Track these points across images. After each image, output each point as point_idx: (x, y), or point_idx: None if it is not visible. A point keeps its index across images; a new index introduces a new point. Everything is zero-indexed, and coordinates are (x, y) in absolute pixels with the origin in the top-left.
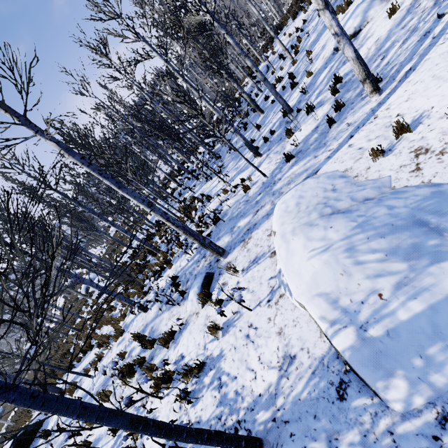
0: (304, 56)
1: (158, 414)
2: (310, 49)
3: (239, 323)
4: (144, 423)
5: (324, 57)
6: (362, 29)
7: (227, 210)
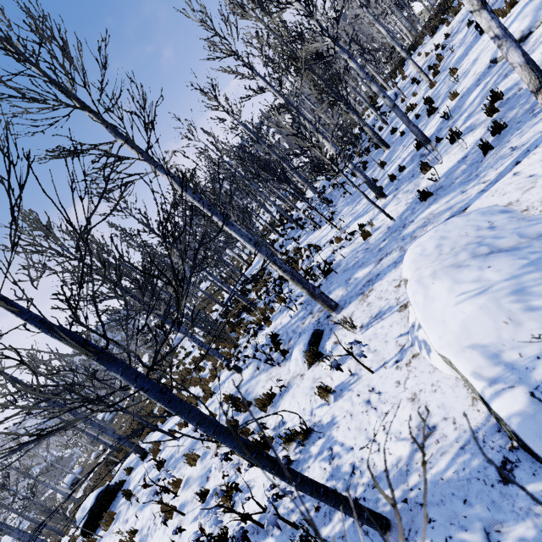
0: (447, 76)
1: (253, 484)
2: (455, 66)
3: (357, 386)
4: (258, 452)
5: (475, 72)
6: (534, 32)
7: (341, 260)
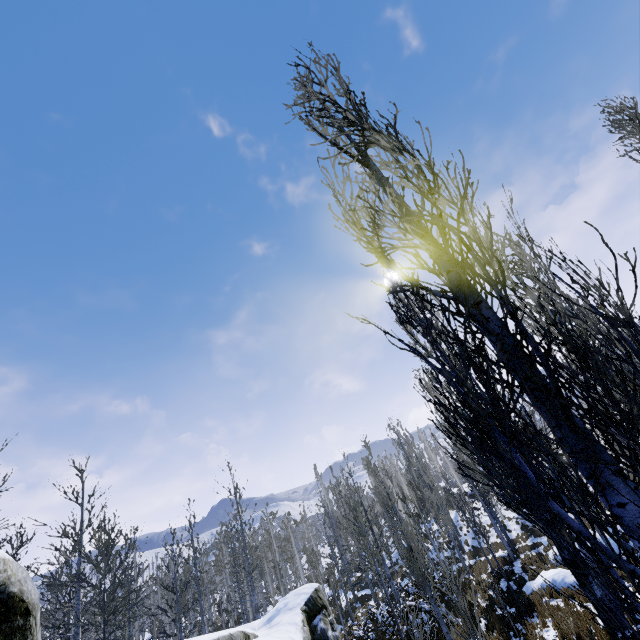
0: None
1: None
2: None
3: None
4: None
5: None
6: None
7: None
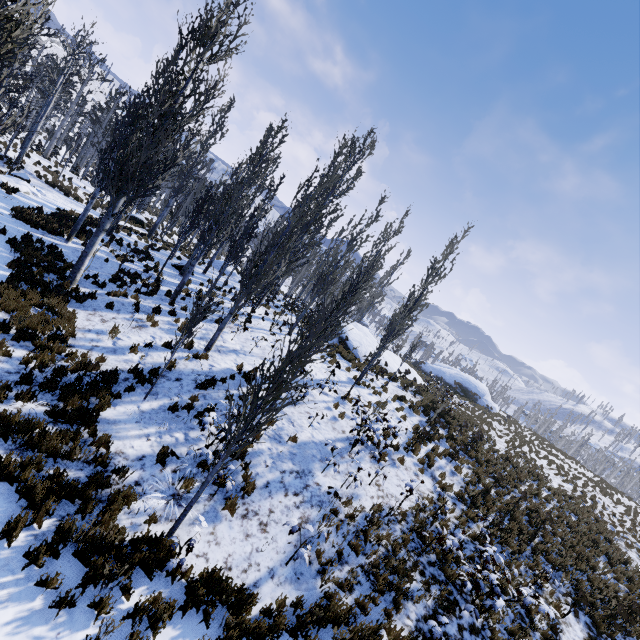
0: None
1: None
2: None
3: None
4: None
5: None
6: None
7: None
